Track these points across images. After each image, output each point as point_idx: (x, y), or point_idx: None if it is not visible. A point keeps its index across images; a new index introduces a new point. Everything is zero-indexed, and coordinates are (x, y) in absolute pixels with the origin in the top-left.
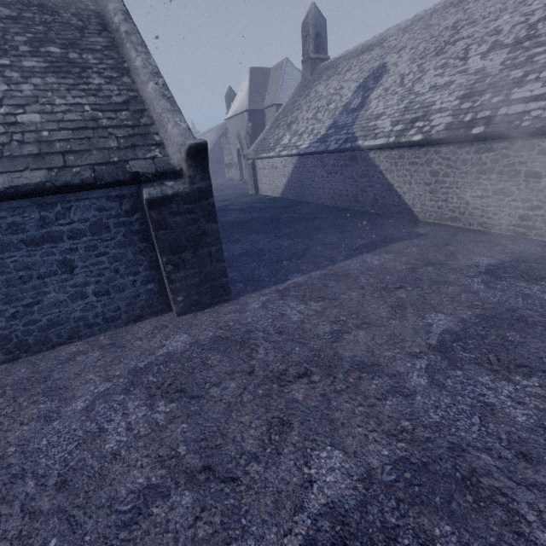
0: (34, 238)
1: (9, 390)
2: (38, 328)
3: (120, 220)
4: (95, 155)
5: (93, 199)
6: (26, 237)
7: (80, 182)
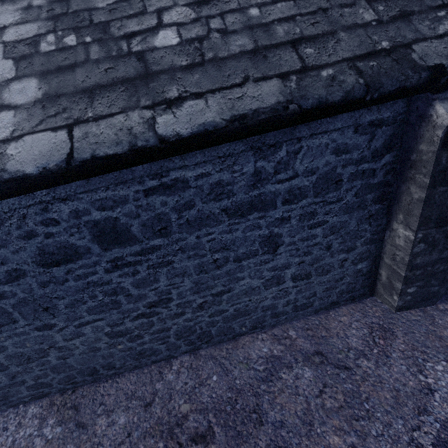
0: (240, 205)
1: (215, 425)
2: (223, 319)
3: (359, 168)
4: (345, 41)
5: (334, 131)
6: (231, 204)
7: (341, 97)
